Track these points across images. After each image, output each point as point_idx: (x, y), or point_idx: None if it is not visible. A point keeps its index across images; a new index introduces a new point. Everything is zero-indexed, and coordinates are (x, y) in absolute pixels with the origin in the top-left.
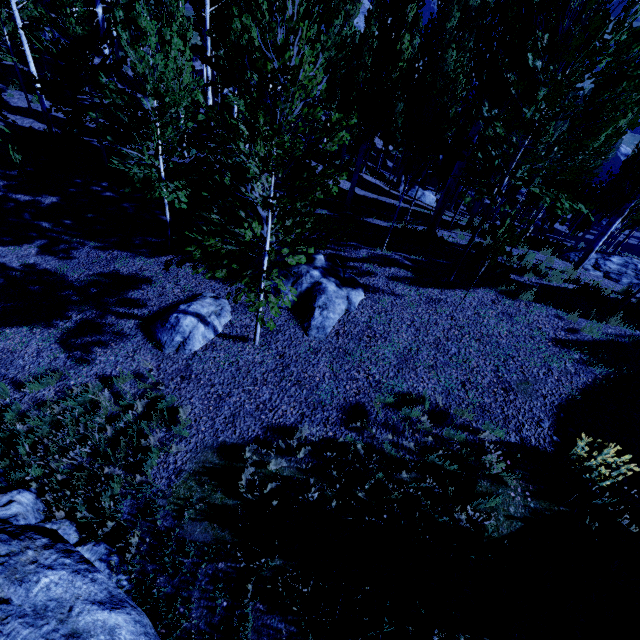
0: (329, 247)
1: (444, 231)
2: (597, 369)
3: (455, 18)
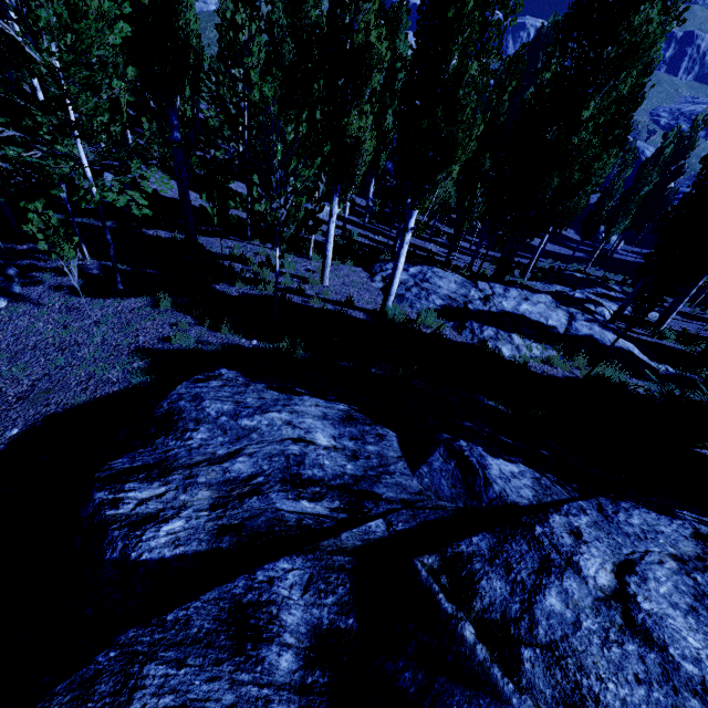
0: (38, 258)
1: (235, 242)
2: (139, 378)
3: (280, 9)
